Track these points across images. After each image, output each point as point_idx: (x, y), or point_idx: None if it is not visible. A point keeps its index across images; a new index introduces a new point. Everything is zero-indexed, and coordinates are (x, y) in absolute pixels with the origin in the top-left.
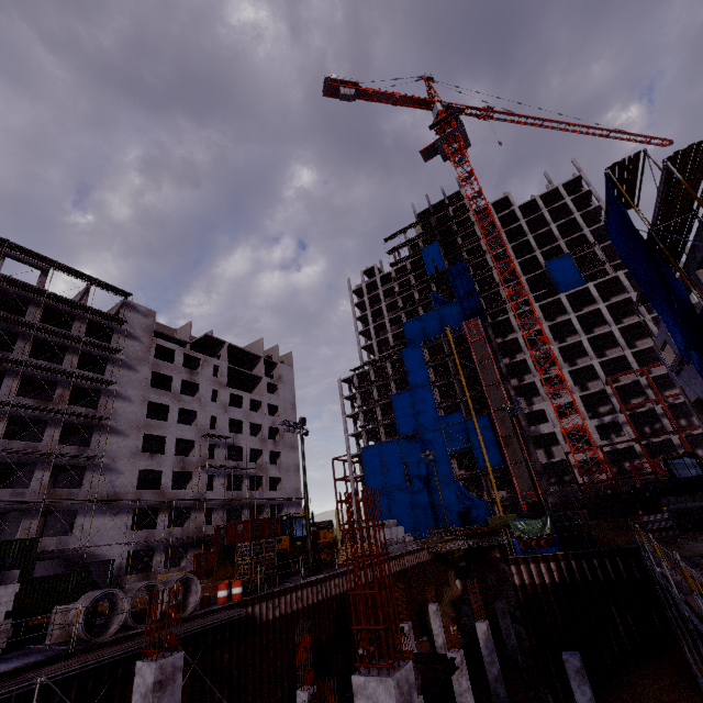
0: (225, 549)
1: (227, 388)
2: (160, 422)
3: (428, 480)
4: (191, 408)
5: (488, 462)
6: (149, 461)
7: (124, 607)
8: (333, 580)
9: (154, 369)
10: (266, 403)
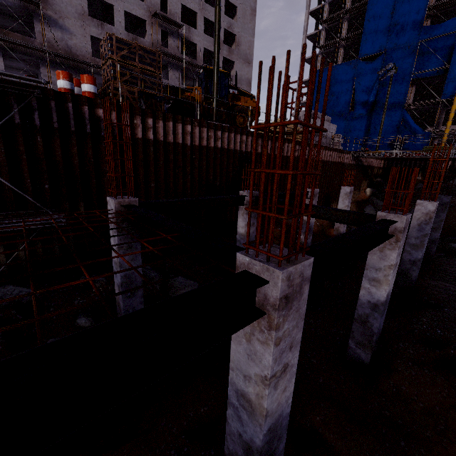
0: None
1: None
2: None
3: (373, 107)
4: None
5: None
6: (100, 30)
7: None
8: (239, 135)
9: None
10: None
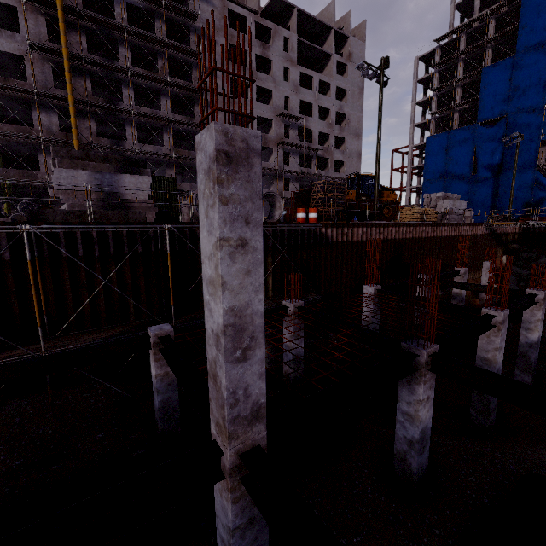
0: (301, 195)
1: (298, 66)
2: (242, 99)
3: (499, 170)
4: (266, 86)
5: None
6: None
7: None
8: (394, 227)
9: (230, 41)
10: (334, 86)
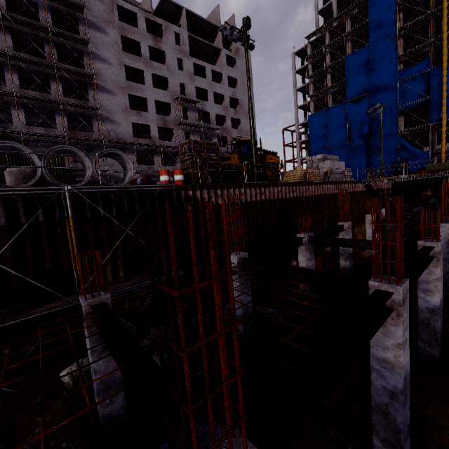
0: None
1: (190, 57)
2: (139, 85)
3: (369, 138)
4: (162, 74)
5: (444, 114)
6: (138, 117)
7: (37, 165)
8: (276, 187)
9: (121, 33)
10: (226, 75)
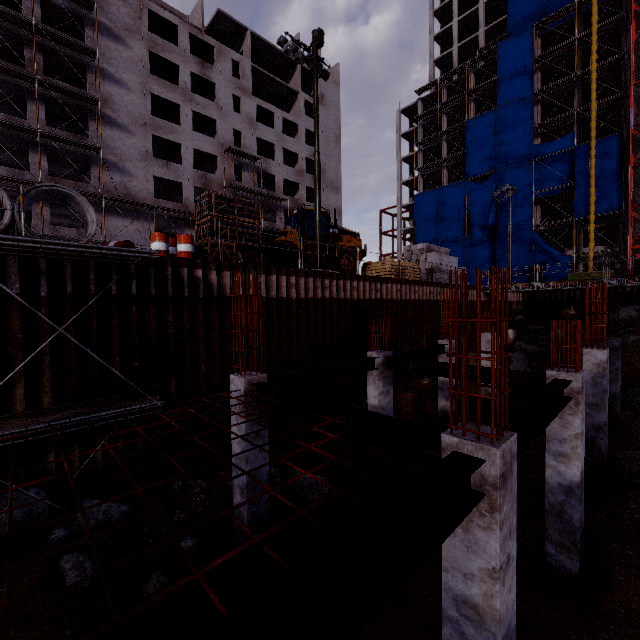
0: None
1: (253, 97)
2: (171, 124)
3: (495, 231)
4: (208, 114)
5: (593, 207)
6: (165, 170)
7: None
8: (349, 281)
9: (151, 49)
10: (303, 128)
